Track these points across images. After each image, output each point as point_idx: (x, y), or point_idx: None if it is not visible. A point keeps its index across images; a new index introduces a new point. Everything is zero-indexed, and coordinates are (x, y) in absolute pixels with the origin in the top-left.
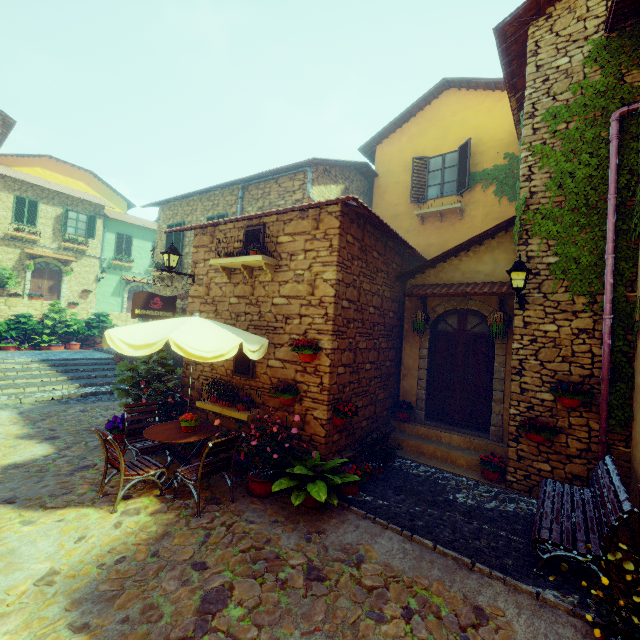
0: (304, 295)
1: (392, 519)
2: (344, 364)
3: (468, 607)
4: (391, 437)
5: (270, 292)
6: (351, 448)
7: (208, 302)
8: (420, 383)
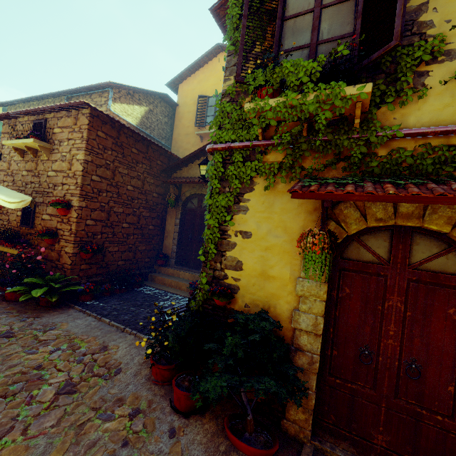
0: (65, 170)
1: (98, 311)
2: (95, 219)
3: (100, 346)
4: (149, 275)
5: (46, 167)
6: (103, 276)
7: (9, 174)
8: (174, 241)
